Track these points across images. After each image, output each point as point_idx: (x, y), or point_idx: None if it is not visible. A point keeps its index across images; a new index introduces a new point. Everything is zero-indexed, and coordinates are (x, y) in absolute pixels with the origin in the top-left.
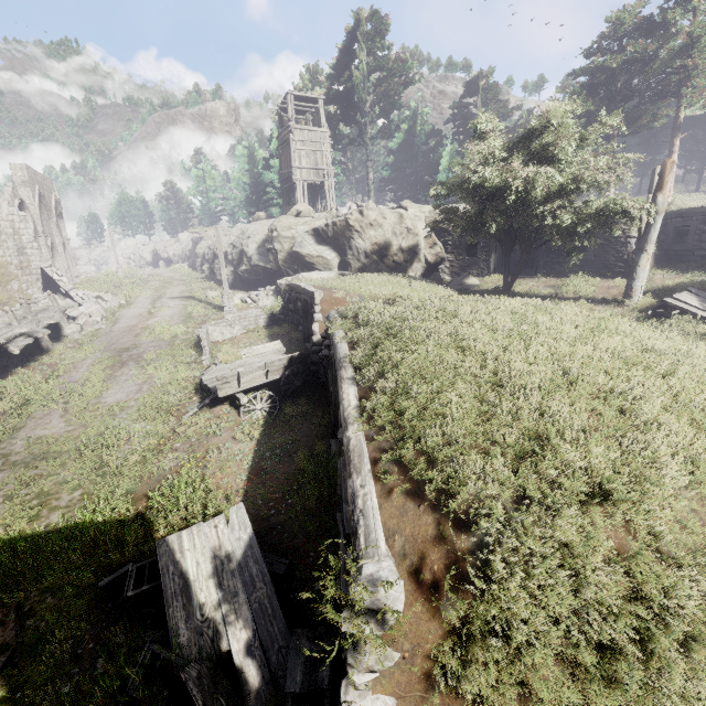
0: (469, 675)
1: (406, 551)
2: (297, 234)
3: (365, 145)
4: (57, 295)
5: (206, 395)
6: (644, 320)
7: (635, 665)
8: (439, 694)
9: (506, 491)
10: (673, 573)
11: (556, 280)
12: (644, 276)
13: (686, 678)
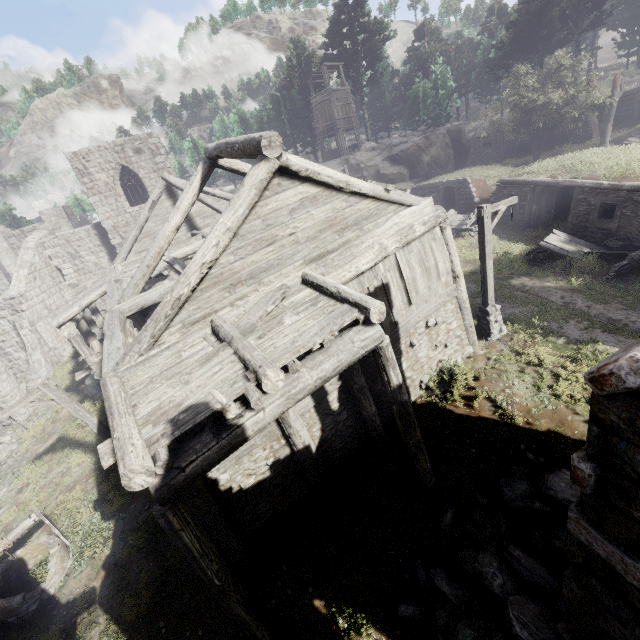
0: None
1: None
2: (377, 162)
3: (362, 93)
4: None
5: None
6: None
7: None
8: None
9: None
10: None
11: (549, 152)
12: (610, 134)
13: None
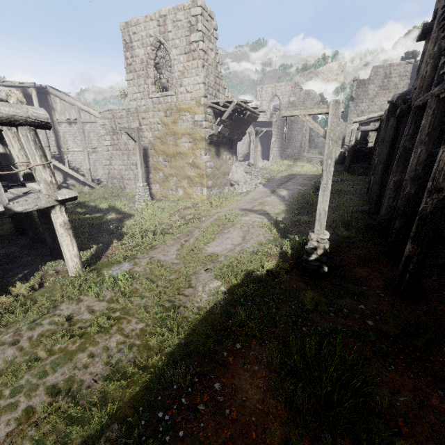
0: None
1: None
2: None
3: None
4: None
5: None
6: None
7: None
8: None
9: None
10: None
11: None
12: None
13: None
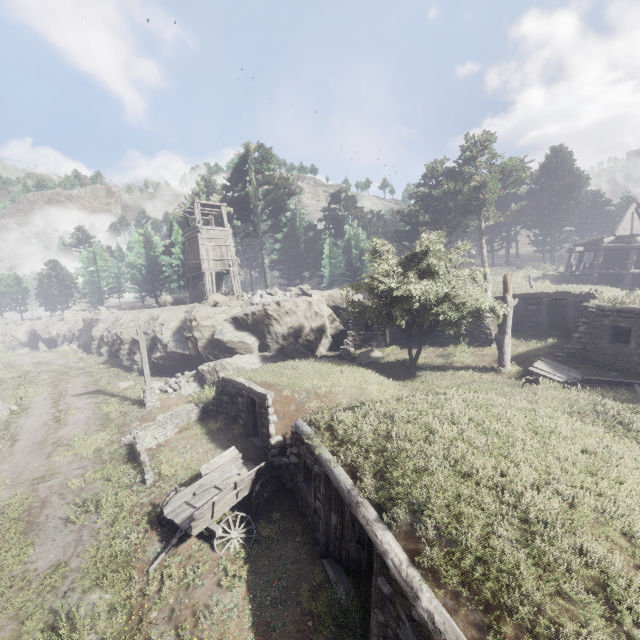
0: None
1: None
2: (216, 322)
3: (260, 238)
4: None
5: (168, 530)
6: (523, 387)
7: None
8: None
9: None
10: None
11: (441, 350)
12: (509, 350)
13: None
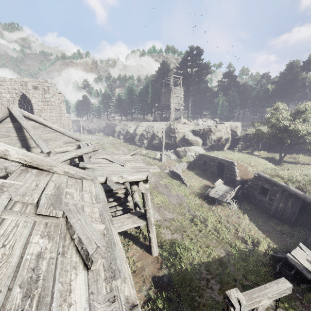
0: None
1: None
2: (185, 131)
3: (190, 94)
4: None
5: (210, 200)
6: None
7: None
8: None
9: None
10: None
11: (289, 155)
12: None
13: None
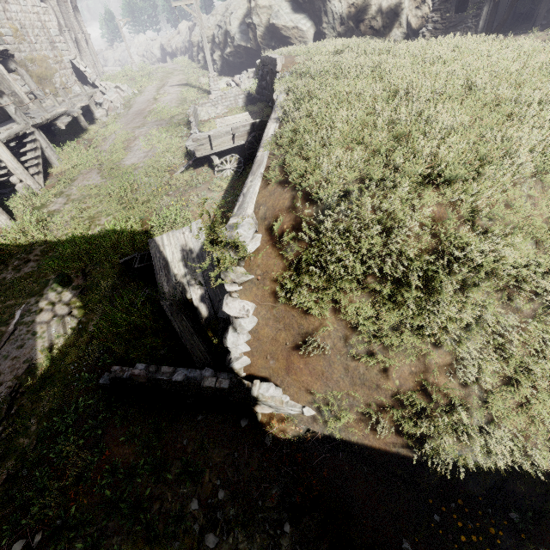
0: (298, 292)
1: (266, 216)
2: (273, 2)
3: None
4: (88, 86)
5: (191, 159)
6: None
7: (414, 291)
8: (283, 305)
9: (351, 173)
10: (476, 236)
11: None
12: None
13: (457, 307)
